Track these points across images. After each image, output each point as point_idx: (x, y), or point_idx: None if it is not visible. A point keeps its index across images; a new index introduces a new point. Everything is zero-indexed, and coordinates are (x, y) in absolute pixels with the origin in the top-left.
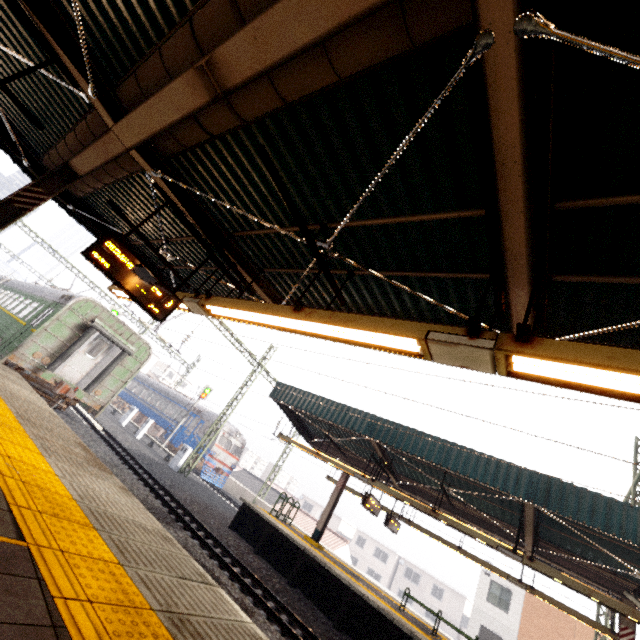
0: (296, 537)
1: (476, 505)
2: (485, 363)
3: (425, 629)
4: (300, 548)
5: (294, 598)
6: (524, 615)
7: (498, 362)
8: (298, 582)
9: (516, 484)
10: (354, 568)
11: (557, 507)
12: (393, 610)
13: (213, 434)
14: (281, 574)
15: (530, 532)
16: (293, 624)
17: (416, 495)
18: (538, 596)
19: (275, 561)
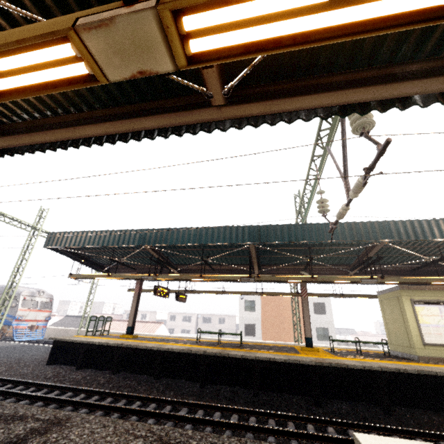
0: (111, 340)
1: (226, 262)
2: (158, 47)
3: (214, 344)
4: (114, 346)
5: (119, 380)
6: (262, 308)
7: (170, 35)
8: (121, 368)
9: (243, 237)
10: (167, 335)
11: (265, 240)
12: (192, 346)
13: (15, 303)
14: (106, 370)
15: (256, 263)
16: (119, 398)
17: (191, 273)
18: (266, 295)
19: (98, 365)
